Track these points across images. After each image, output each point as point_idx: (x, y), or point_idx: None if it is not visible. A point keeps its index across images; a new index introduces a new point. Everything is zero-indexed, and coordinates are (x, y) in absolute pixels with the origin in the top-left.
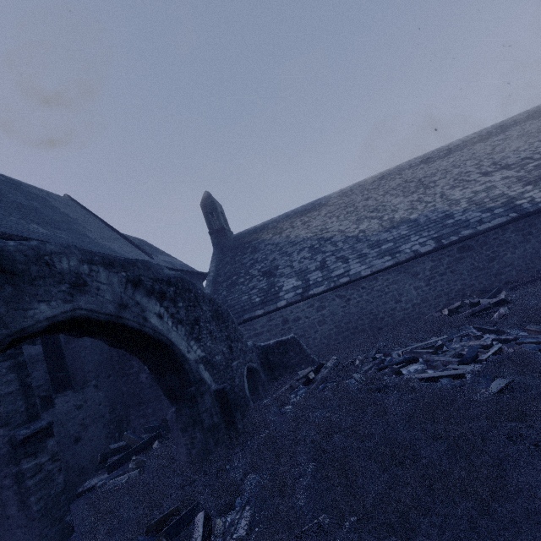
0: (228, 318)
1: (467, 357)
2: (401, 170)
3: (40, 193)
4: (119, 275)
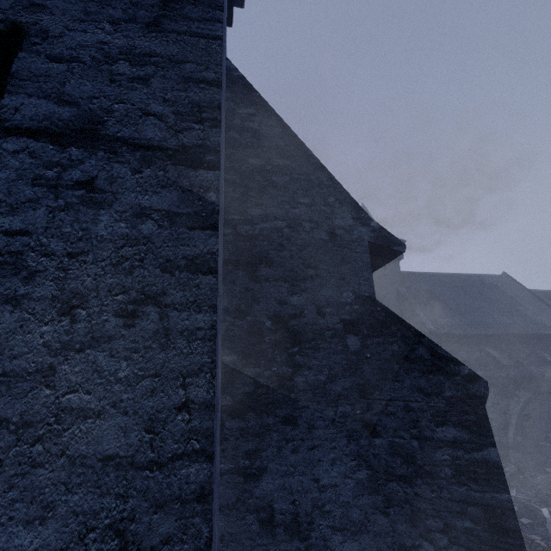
0: None
1: None
2: None
3: (493, 281)
4: None
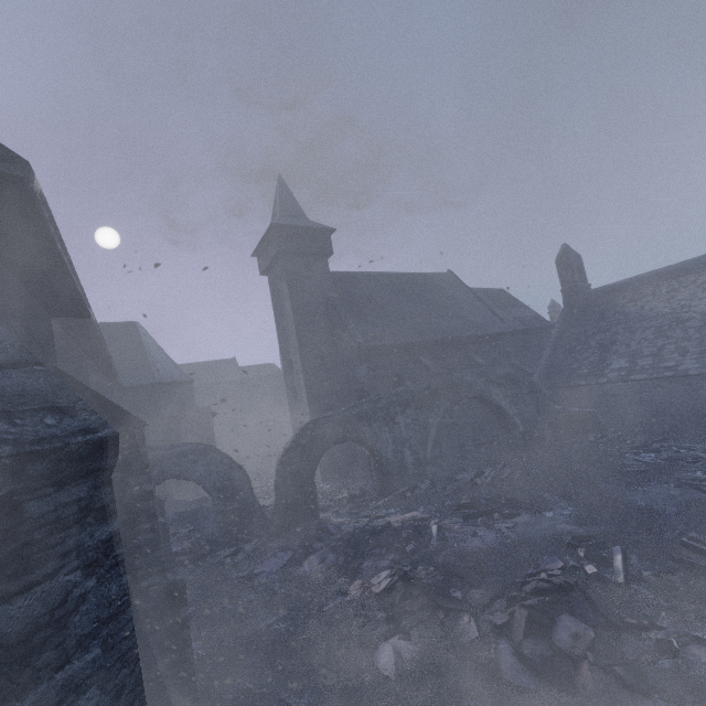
0: (540, 392)
1: (672, 458)
2: None
3: (437, 280)
4: (482, 379)
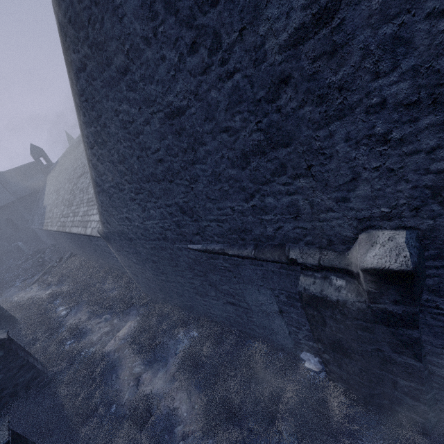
0: None
1: None
2: (67, 155)
3: None
4: None
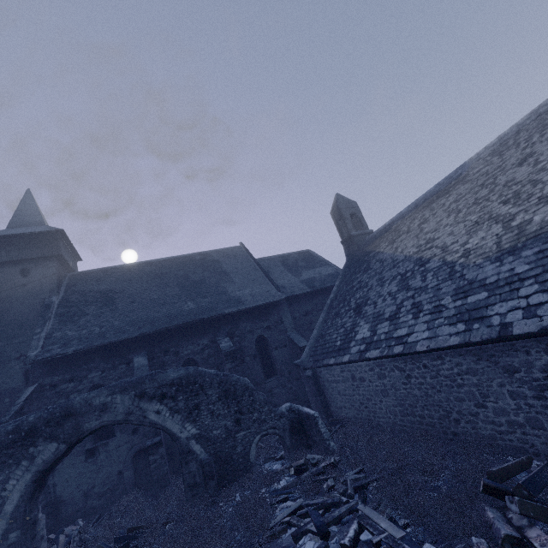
0: (245, 392)
1: None
2: None
3: (218, 256)
4: (130, 395)
